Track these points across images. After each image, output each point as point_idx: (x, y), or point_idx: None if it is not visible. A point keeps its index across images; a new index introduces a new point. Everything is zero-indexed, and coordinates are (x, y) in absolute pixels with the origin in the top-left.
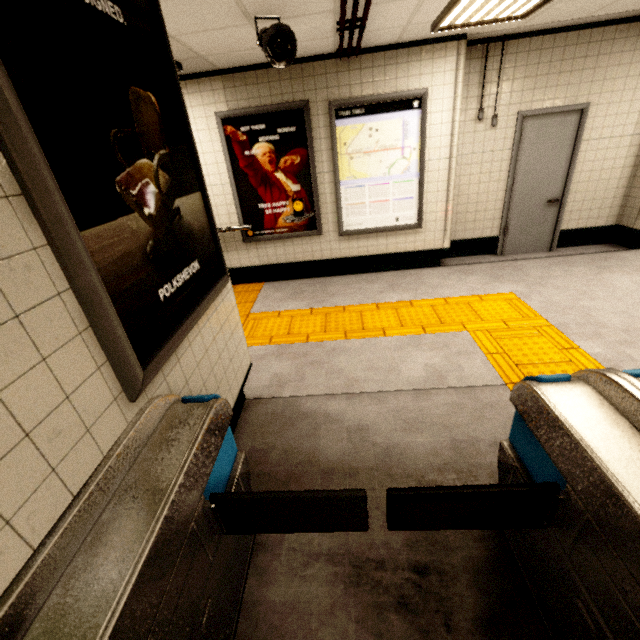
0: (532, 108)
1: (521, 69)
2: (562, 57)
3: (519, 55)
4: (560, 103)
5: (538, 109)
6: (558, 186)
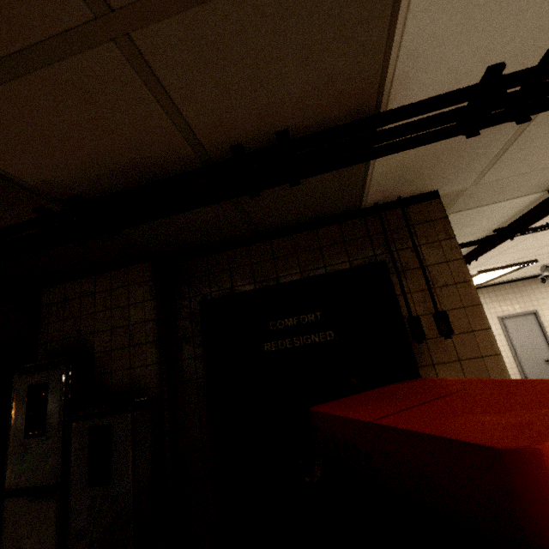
0: (504, 314)
1: (488, 299)
2: (507, 293)
3: (484, 294)
4: (519, 311)
5: (508, 314)
6: (546, 352)
